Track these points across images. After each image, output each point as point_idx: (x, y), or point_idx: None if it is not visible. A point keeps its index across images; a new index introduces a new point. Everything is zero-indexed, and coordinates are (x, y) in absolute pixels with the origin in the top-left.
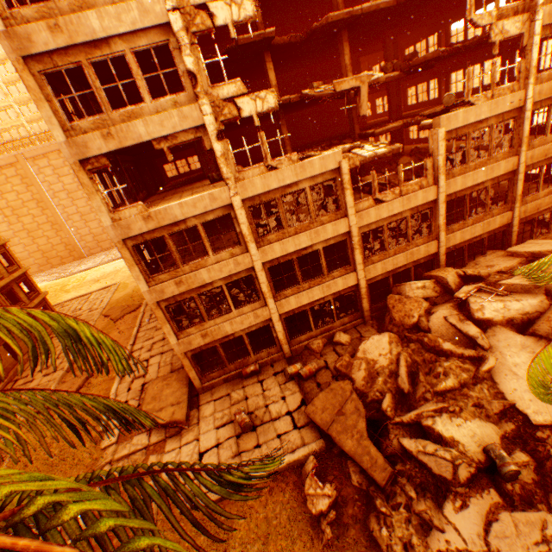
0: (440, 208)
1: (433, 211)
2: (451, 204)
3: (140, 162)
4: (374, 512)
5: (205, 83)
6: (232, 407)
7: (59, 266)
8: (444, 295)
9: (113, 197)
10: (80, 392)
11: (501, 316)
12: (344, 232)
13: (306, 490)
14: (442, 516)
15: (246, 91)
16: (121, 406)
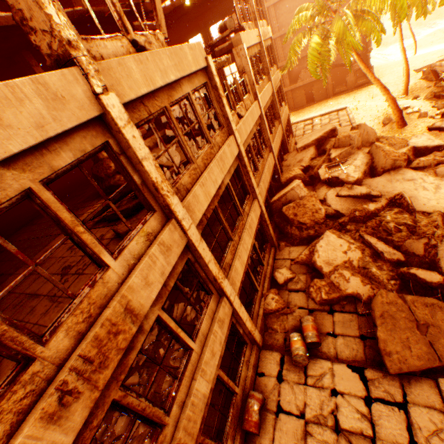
0: (265, 121)
1: (261, 126)
2: None
3: None
4: None
5: None
6: None
7: None
8: (308, 187)
9: None
10: None
11: (360, 173)
12: (237, 154)
13: None
14: None
15: None
16: None
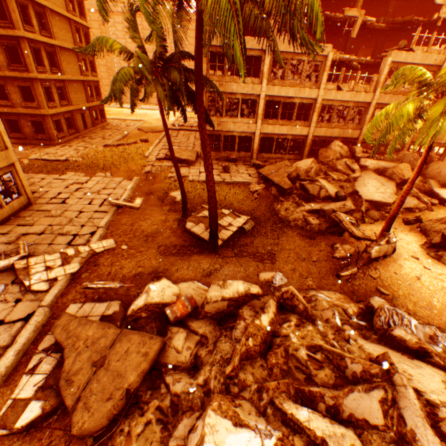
0: (370, 109)
1: (365, 111)
2: None
3: None
4: (277, 202)
5: None
6: (218, 166)
7: None
8: (350, 159)
9: None
10: None
11: (373, 167)
12: (313, 98)
13: (250, 187)
14: (306, 204)
15: None
16: None
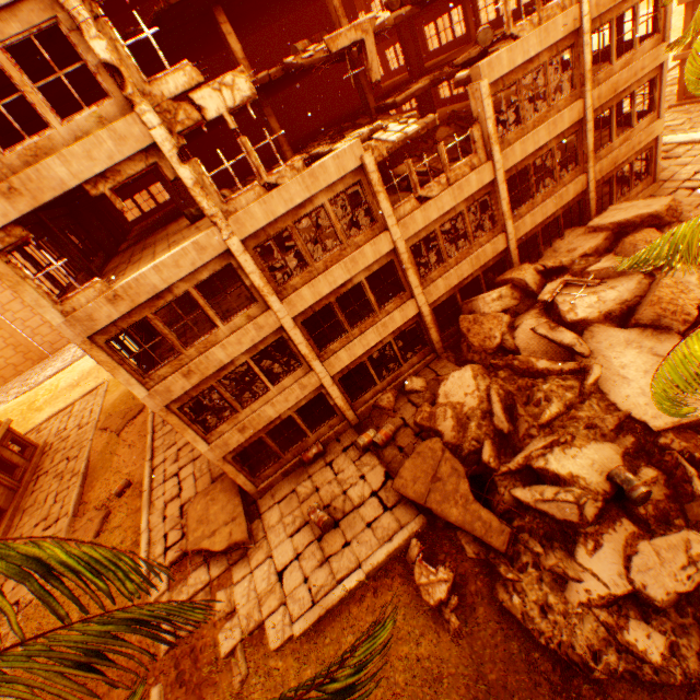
0: (500, 190)
1: (493, 197)
2: (511, 180)
3: (79, 213)
4: (500, 581)
5: (137, 77)
6: (302, 505)
7: (16, 377)
8: (526, 300)
9: (53, 278)
10: (84, 619)
11: (597, 312)
12: (388, 251)
13: (417, 580)
14: (575, 564)
15: (202, 79)
16: (152, 611)
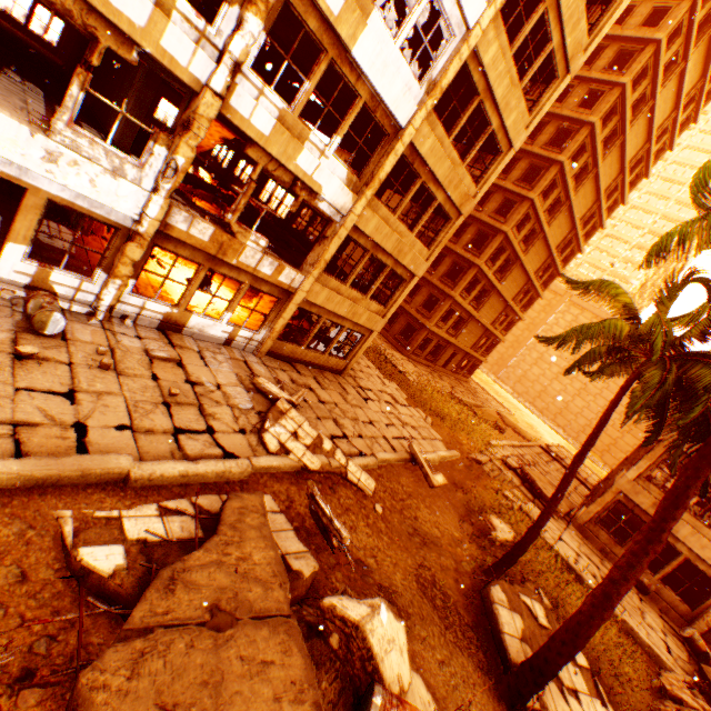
0: None
1: None
2: None
3: None
4: None
5: None
6: (600, 563)
7: None
8: None
9: None
10: None
11: None
12: None
13: (664, 674)
14: None
15: None
16: None
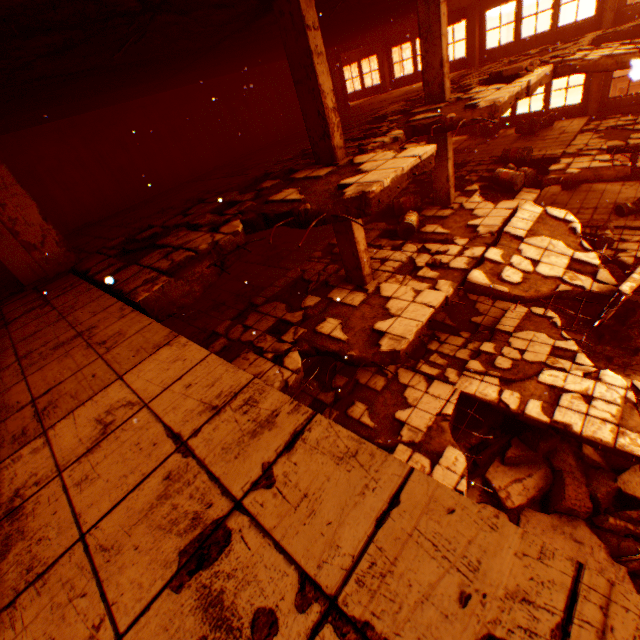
0: None
1: None
2: None
3: None
4: None
5: None
6: None
7: None
8: None
9: None
10: None
11: None
12: None
13: None
14: None
15: None
16: None
